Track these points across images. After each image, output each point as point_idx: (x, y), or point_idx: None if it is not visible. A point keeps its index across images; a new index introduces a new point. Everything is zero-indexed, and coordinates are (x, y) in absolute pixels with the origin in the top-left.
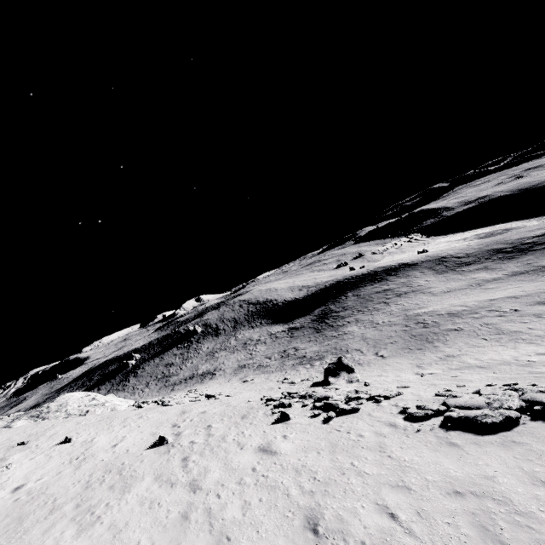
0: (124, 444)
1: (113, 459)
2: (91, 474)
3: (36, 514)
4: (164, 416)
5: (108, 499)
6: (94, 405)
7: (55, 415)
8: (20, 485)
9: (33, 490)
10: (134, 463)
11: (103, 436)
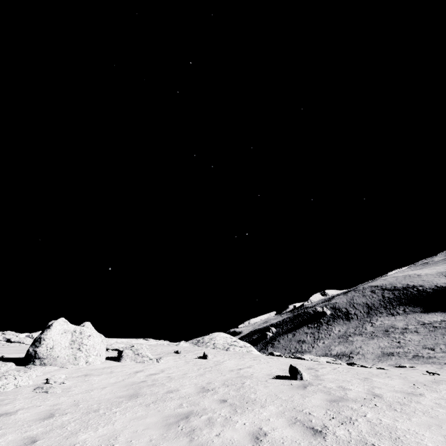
0: (250, 370)
1: (234, 377)
2: (208, 382)
3: (143, 397)
4: (297, 361)
5: (213, 412)
6: (234, 345)
7: (206, 345)
8: (154, 373)
9: (159, 378)
10: (256, 386)
11: (233, 361)
